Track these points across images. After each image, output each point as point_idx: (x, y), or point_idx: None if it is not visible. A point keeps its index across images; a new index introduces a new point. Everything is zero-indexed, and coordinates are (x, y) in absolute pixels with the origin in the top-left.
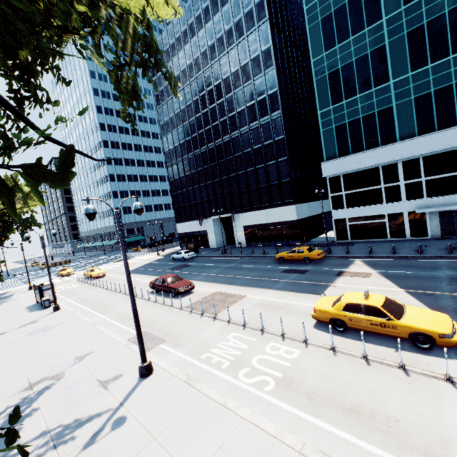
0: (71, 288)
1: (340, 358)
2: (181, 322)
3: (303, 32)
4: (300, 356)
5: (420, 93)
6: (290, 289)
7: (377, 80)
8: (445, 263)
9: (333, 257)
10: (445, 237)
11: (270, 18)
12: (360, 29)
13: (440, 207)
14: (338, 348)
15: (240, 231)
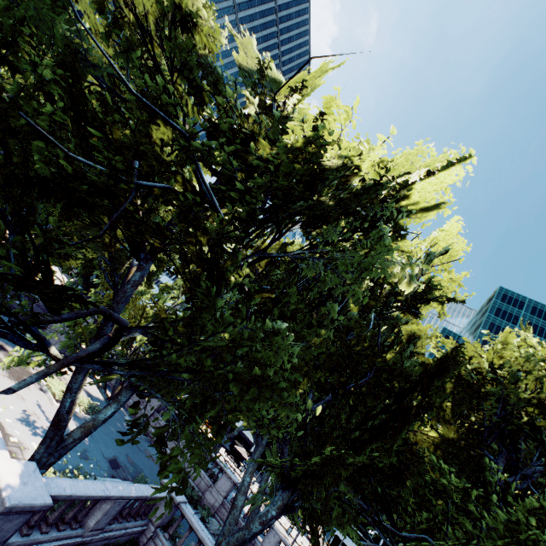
0: None
1: None
2: None
3: None
4: None
5: None
6: None
7: None
8: None
9: None
10: None
11: None
12: None
13: None
14: None
15: None
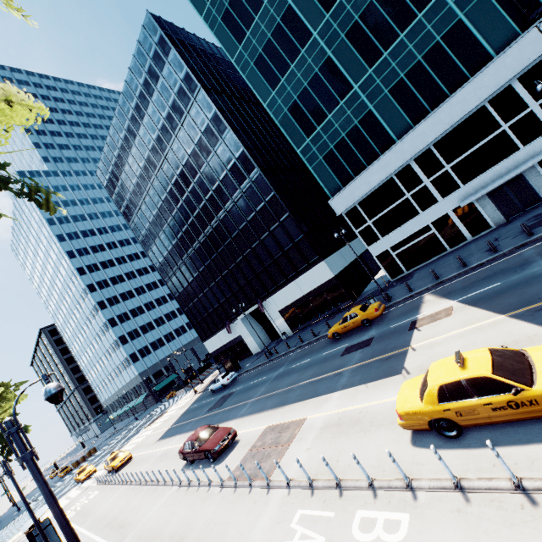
0: (87, 503)
1: (479, 507)
2: (222, 516)
3: (247, 85)
4: (413, 529)
5: (391, 84)
6: (360, 380)
7: (340, 92)
8: (533, 250)
9: (396, 303)
10: (512, 218)
11: (203, 85)
12: (297, 54)
13: (484, 188)
14: (465, 481)
15: (278, 319)
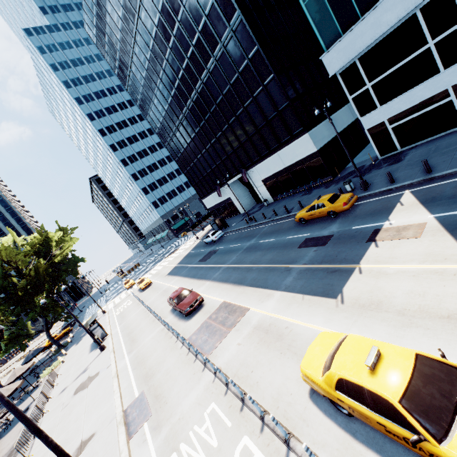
0: (126, 308)
1: None
2: (175, 372)
3: None
4: None
5: None
6: (300, 287)
7: None
8: None
9: (371, 195)
10: None
11: None
12: None
13: None
14: None
15: (261, 187)
